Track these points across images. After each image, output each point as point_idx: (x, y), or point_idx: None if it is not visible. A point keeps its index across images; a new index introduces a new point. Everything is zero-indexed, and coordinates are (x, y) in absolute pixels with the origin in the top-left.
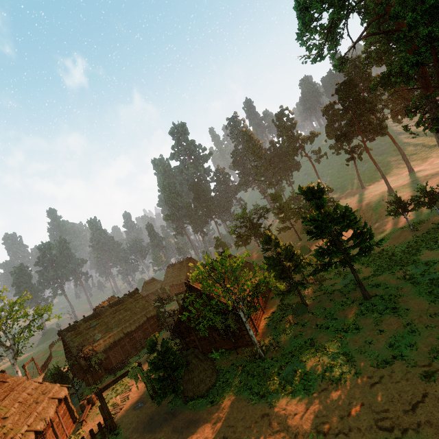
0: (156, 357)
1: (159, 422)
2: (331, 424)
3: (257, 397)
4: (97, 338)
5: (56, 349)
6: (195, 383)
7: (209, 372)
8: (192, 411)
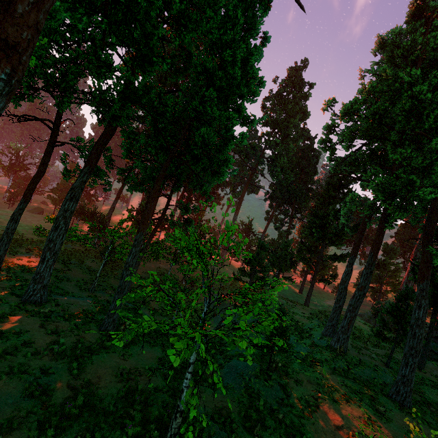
0: None
1: None
2: None
3: None
4: None
5: None
6: None
7: None
8: None
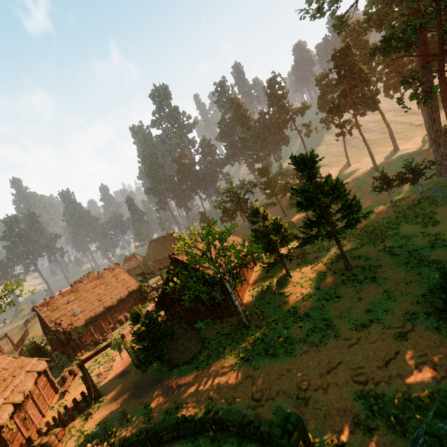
0: (140, 328)
1: (144, 388)
2: (311, 382)
3: (241, 361)
4: (76, 313)
5: (32, 325)
6: (180, 351)
7: (194, 341)
8: (177, 376)
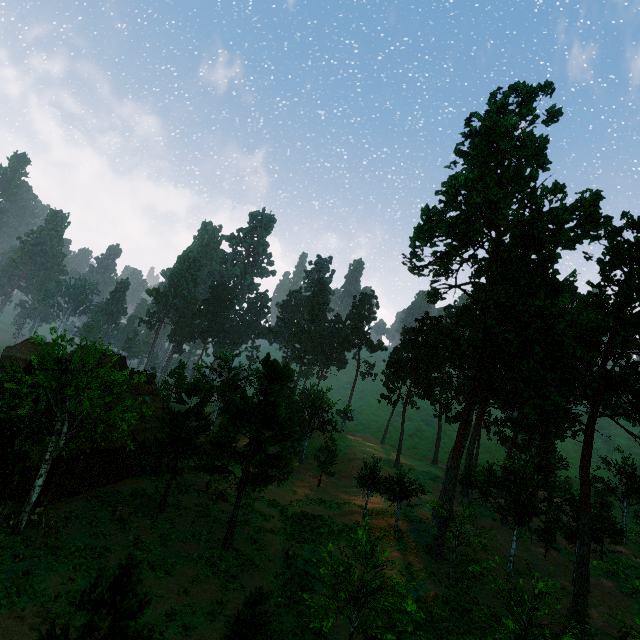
0: None
1: None
2: None
3: None
4: None
5: None
6: None
7: None
8: None
